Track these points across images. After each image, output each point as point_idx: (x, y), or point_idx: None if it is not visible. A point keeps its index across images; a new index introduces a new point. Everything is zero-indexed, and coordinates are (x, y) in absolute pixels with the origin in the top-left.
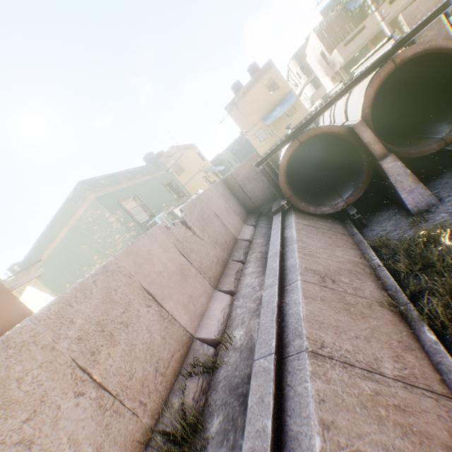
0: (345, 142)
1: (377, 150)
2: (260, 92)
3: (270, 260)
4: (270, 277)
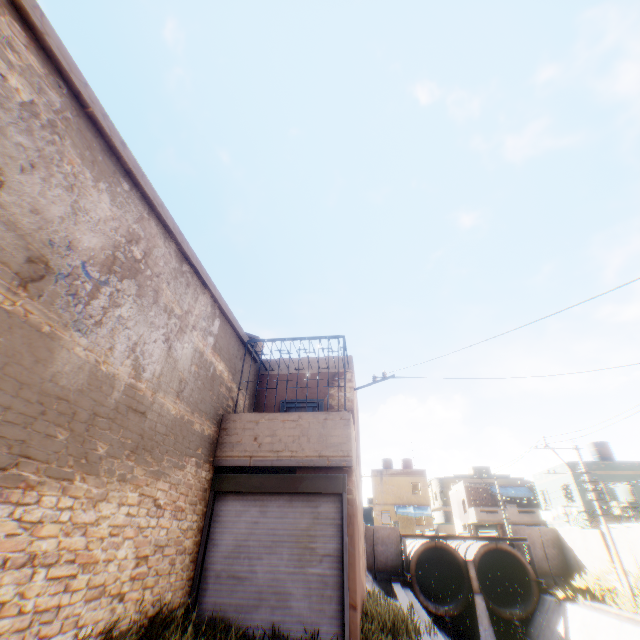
0: (459, 569)
1: (475, 584)
2: (406, 484)
3: (398, 591)
4: (401, 594)
